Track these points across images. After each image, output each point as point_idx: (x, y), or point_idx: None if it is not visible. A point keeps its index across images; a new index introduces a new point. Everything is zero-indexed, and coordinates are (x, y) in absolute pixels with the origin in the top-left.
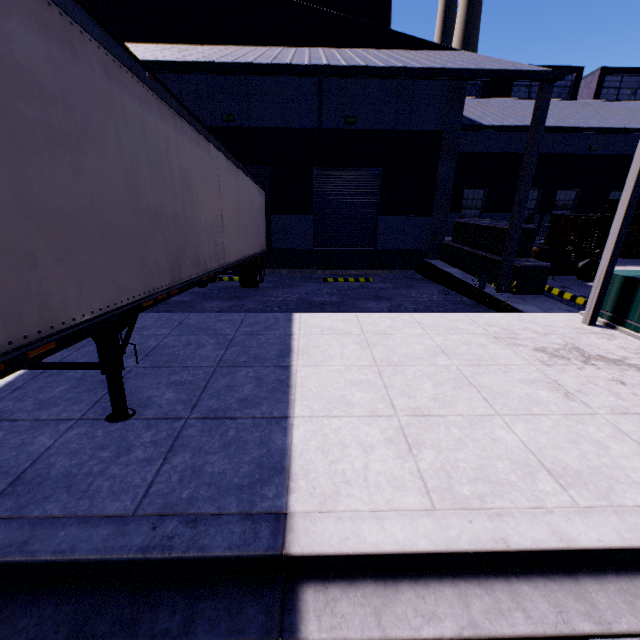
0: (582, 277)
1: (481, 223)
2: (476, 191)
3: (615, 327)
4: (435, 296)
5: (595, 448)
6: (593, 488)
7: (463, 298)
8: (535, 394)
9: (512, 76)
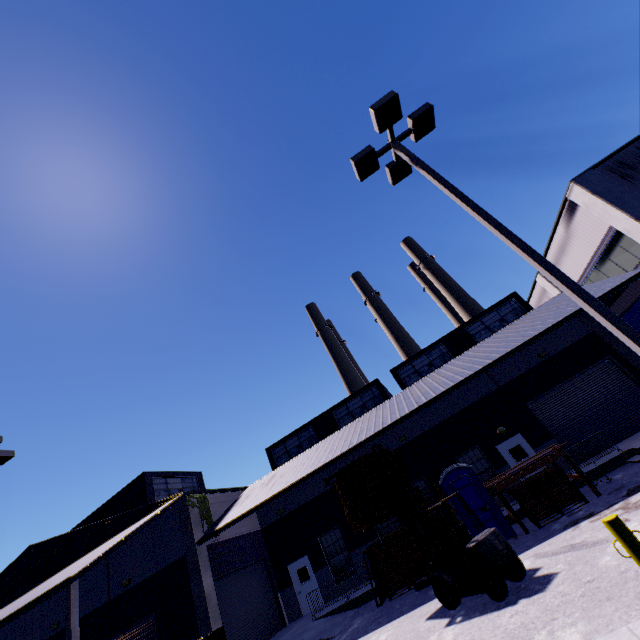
0: None
1: None
2: (332, 533)
3: None
4: None
5: None
6: None
7: None
8: None
9: (42, 598)
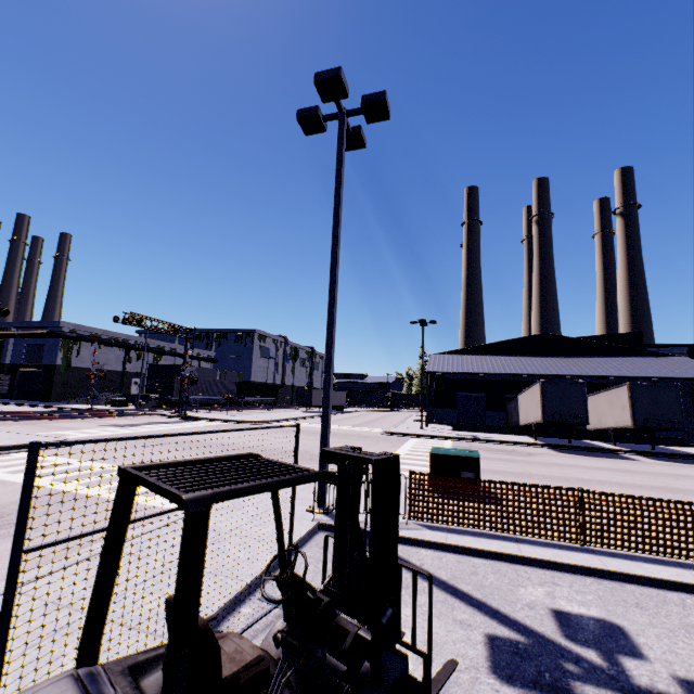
0: None
1: None
2: None
3: None
4: None
5: None
6: None
7: None
8: None
9: None
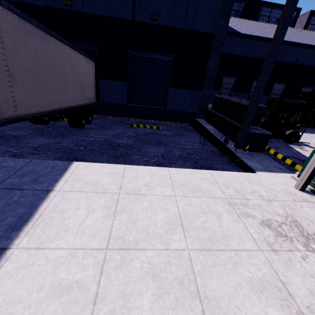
0: (287, 140)
1: (231, 99)
2: (230, 78)
3: None
4: (196, 144)
5: None
6: None
7: (213, 148)
8: None
9: None
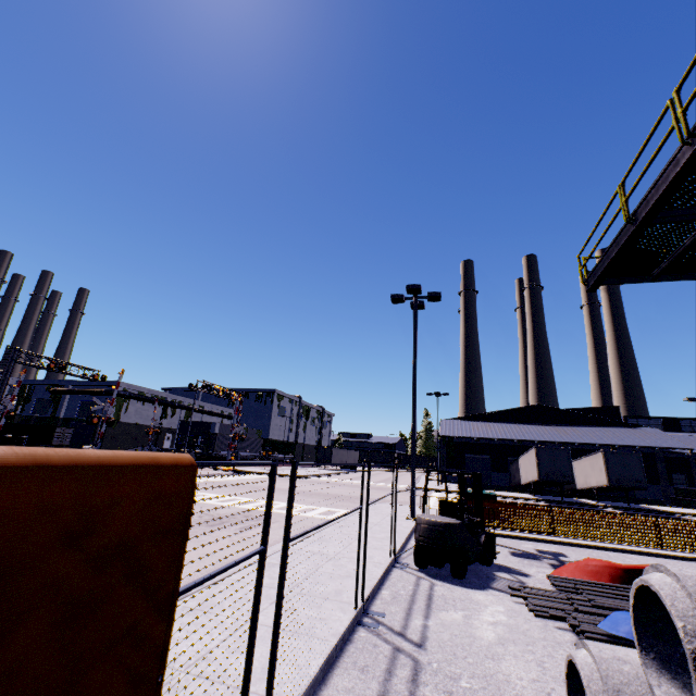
0: None
1: (685, 488)
2: (679, 475)
3: None
4: None
5: None
6: None
7: None
8: None
9: (678, 449)
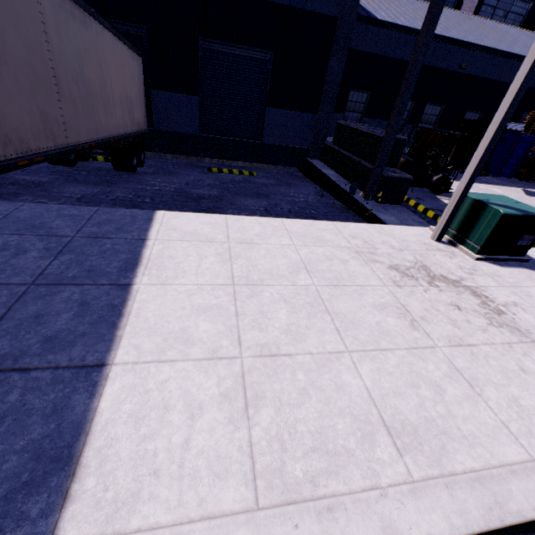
0: (434, 190)
1: (360, 128)
2: (360, 94)
3: (456, 245)
4: (311, 197)
5: (432, 392)
6: (428, 450)
7: (335, 201)
8: (385, 323)
9: None
